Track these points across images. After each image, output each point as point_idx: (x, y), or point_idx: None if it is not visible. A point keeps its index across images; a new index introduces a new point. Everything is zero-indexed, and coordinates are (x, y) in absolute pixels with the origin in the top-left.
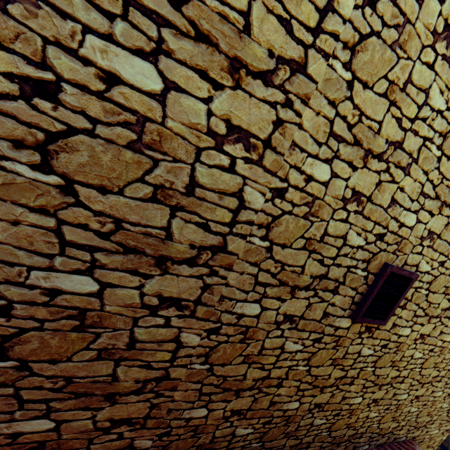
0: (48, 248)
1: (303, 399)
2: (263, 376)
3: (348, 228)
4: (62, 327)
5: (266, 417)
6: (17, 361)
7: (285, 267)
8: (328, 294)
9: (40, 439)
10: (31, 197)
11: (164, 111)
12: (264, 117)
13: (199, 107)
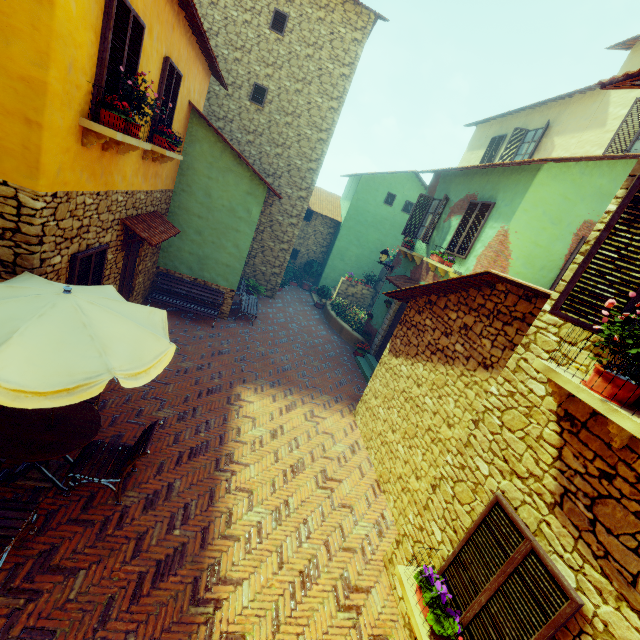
0: None
1: None
2: None
3: None
4: None
5: None
6: None
7: None
8: None
9: None
10: None
11: None
12: None
13: None
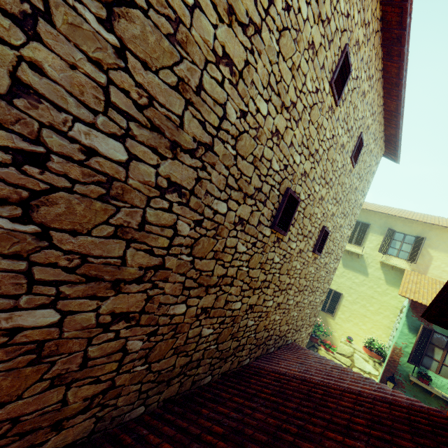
0: (95, 104)
1: (243, 299)
2: (223, 274)
3: (272, 155)
4: (90, 193)
5: (221, 316)
6: (38, 226)
7: (242, 176)
8: (261, 205)
9: (39, 339)
10: (92, 48)
11: (191, 21)
12: (240, 55)
13: (210, 29)
